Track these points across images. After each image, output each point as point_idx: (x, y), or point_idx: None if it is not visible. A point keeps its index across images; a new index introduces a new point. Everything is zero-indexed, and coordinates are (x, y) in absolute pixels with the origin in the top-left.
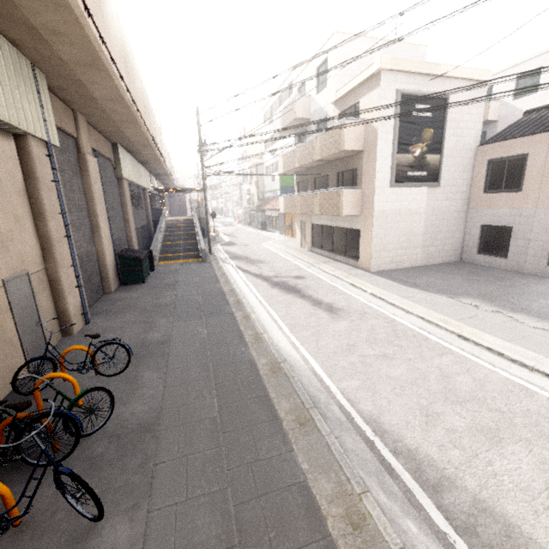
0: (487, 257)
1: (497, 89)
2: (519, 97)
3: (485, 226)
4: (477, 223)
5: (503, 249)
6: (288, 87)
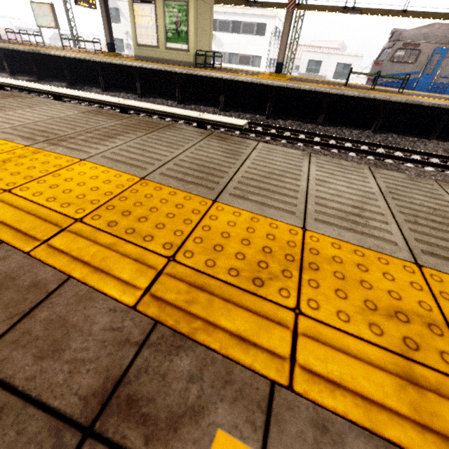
0: None
1: None
2: None
3: None
4: None
5: None
6: (256, 25)
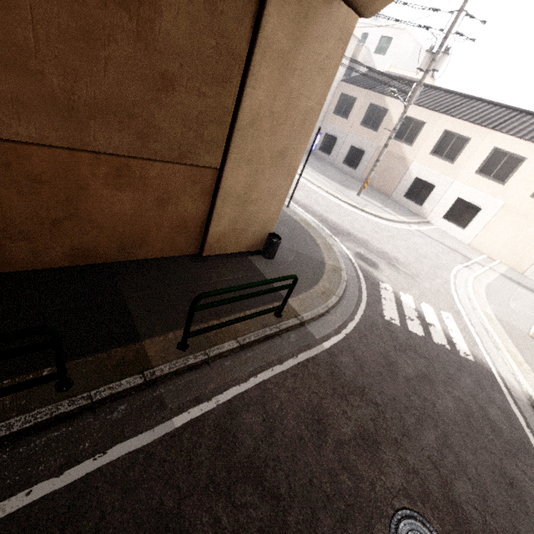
0: (322, 153)
1: (370, 38)
2: (377, 53)
3: (327, 134)
4: (324, 131)
5: (330, 150)
6: None
